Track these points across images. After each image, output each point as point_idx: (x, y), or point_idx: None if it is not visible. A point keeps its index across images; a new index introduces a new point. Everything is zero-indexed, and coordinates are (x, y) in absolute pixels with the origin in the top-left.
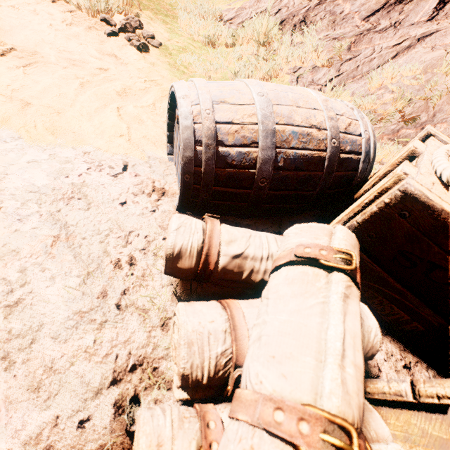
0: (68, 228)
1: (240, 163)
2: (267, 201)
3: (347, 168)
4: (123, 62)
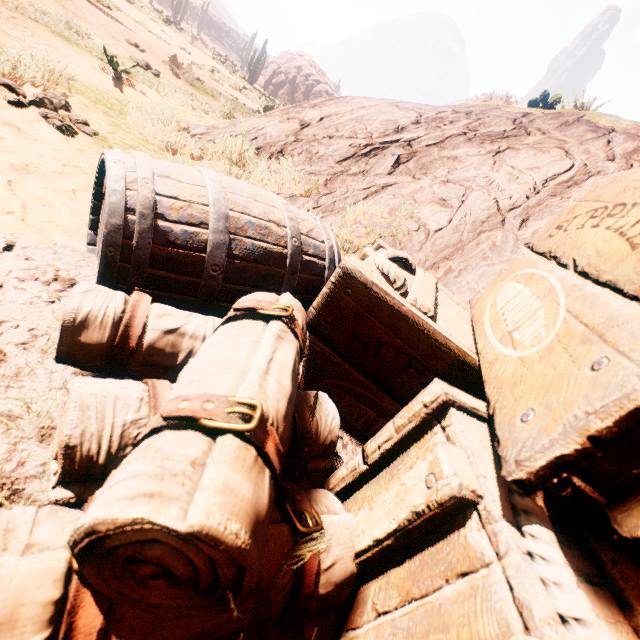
0: None
1: (187, 243)
2: (223, 297)
3: (313, 272)
4: (30, 137)
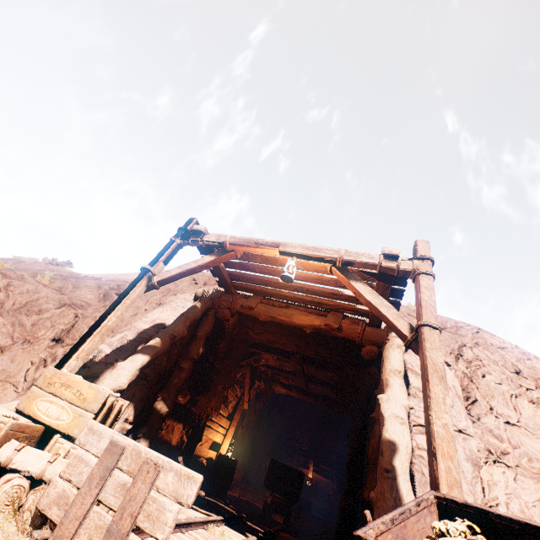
0: None
1: None
2: None
3: None
4: None
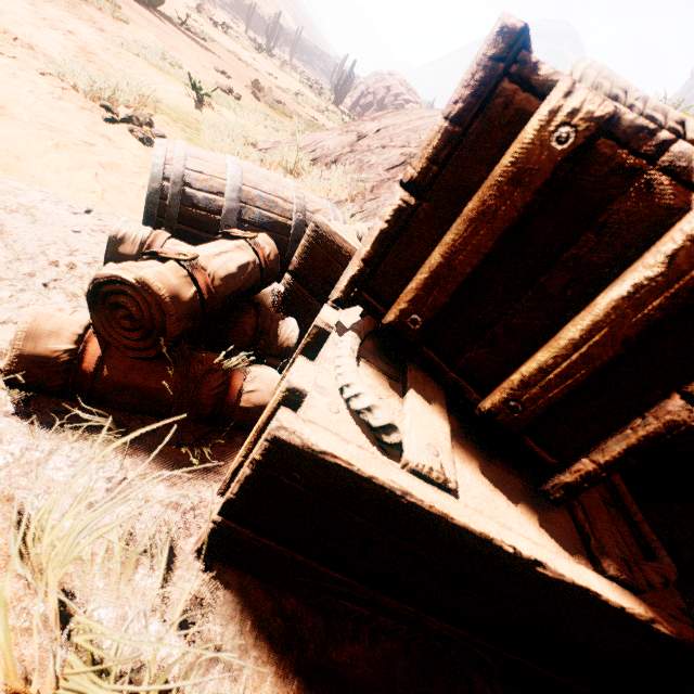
0: (4, 229)
1: (206, 207)
2: None
3: None
4: (118, 146)
